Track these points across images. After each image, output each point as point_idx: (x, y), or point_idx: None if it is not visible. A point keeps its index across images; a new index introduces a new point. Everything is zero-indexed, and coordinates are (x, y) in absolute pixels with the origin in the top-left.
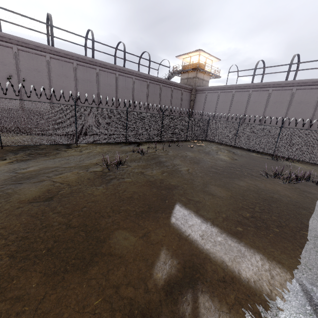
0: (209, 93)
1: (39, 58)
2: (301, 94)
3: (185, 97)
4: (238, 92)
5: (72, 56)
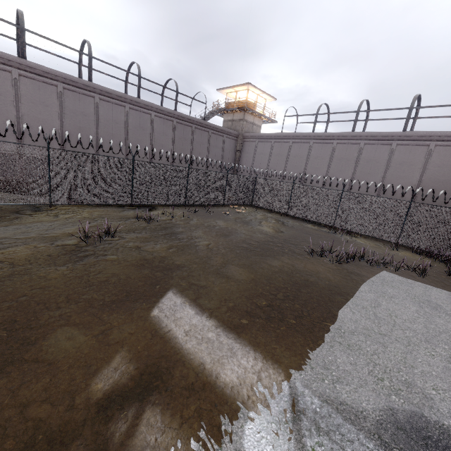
0: (260, 142)
1: (1, 75)
2: (370, 150)
3: (228, 145)
4: (297, 143)
5: (55, 76)
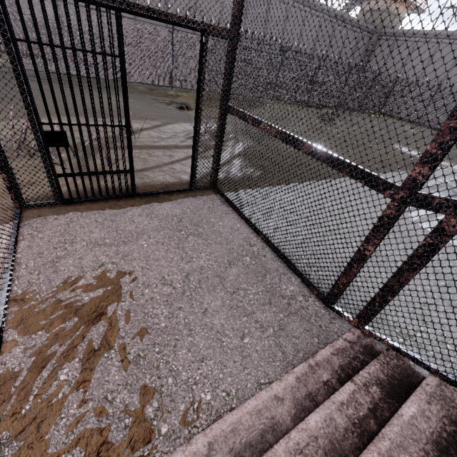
0: (399, 41)
1: None
2: None
3: (360, 44)
4: (446, 44)
5: None
